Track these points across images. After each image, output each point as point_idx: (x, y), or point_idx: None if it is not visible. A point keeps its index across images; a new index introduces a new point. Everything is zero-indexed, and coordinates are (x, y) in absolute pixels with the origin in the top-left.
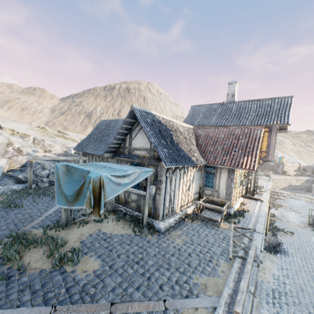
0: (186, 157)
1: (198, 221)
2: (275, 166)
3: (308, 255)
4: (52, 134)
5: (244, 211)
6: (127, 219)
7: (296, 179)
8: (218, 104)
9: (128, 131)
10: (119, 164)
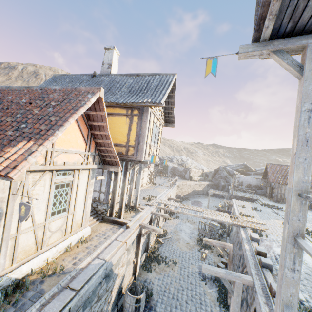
0: None
1: None
2: (183, 172)
3: (182, 311)
4: None
5: (44, 274)
6: None
7: (199, 184)
8: (89, 75)
9: None
10: None
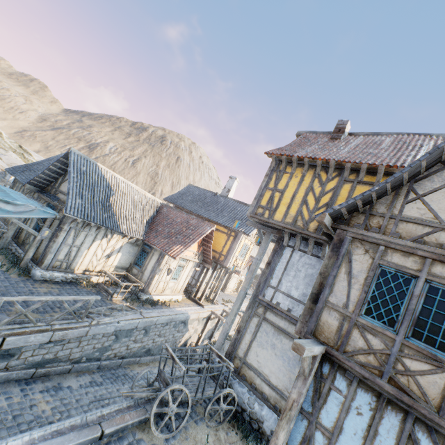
0: (112, 220)
1: (95, 289)
2: None
3: None
4: (7, 145)
5: (163, 303)
6: (9, 258)
7: None
8: (213, 193)
9: (64, 172)
10: (29, 198)
